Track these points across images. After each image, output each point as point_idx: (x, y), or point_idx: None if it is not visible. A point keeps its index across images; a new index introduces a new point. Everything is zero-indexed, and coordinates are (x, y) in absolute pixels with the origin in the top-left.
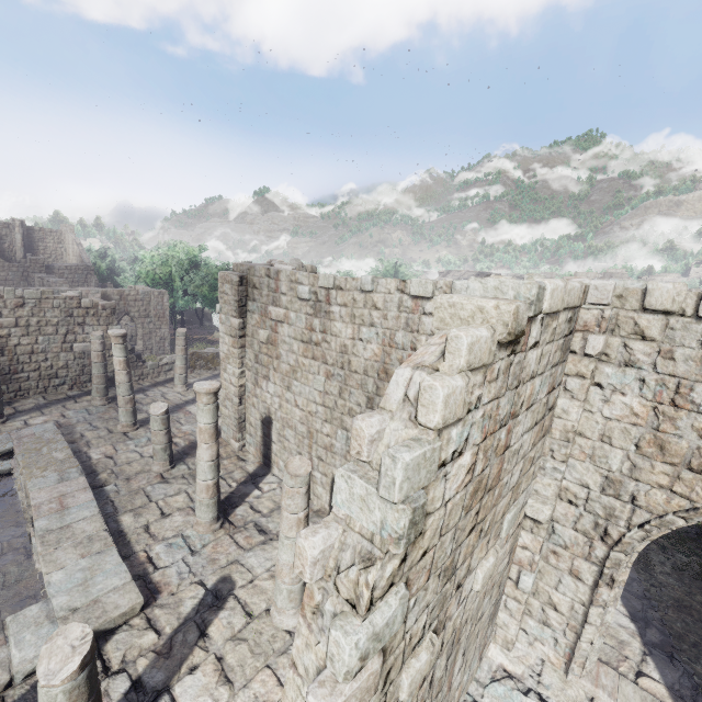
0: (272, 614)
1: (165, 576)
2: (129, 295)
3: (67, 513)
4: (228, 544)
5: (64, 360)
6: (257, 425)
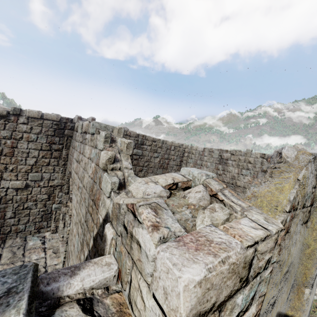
0: None
1: None
2: None
3: None
4: None
5: None
6: None
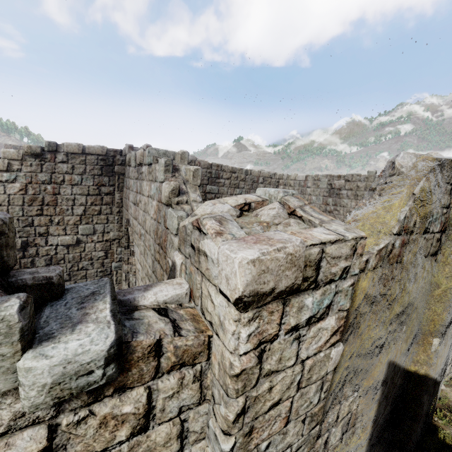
0: None
1: None
2: None
3: None
4: None
5: None
6: None
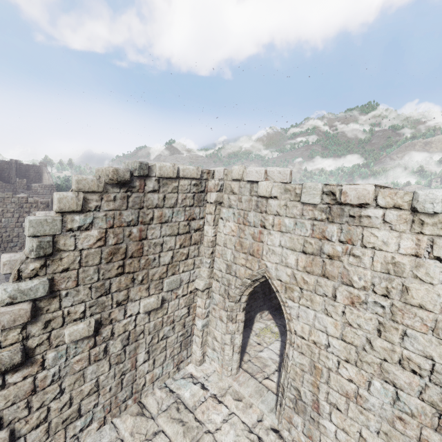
0: None
1: None
2: None
3: None
4: None
5: (17, 232)
6: None
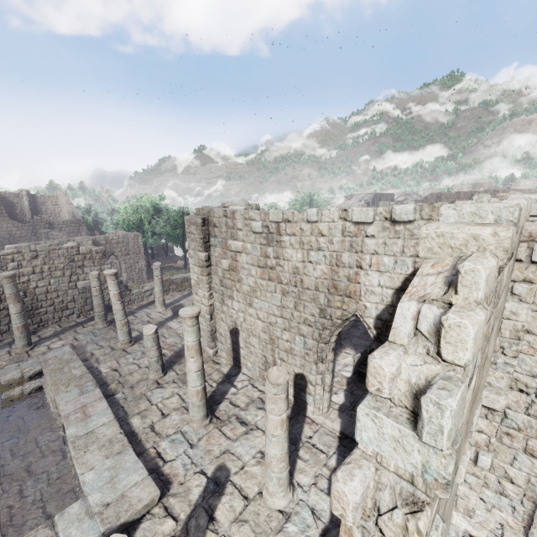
0: (265, 497)
1: (173, 468)
2: (113, 239)
3: (90, 421)
4: (218, 436)
5: (71, 295)
6: (226, 335)
